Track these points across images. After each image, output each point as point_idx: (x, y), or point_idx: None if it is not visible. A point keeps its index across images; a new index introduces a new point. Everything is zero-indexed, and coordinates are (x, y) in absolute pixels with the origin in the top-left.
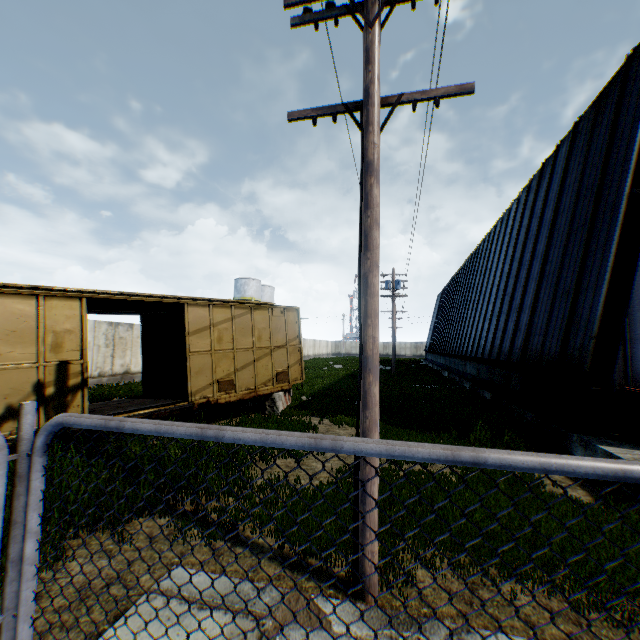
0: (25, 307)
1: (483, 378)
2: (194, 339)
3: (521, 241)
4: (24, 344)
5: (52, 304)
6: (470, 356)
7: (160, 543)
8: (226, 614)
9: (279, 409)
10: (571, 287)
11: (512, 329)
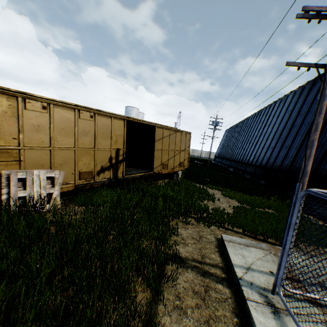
0: (107, 122)
1: (258, 174)
2: (157, 143)
3: (294, 114)
4: (106, 139)
5: (115, 121)
6: (252, 164)
7: (200, 227)
8: (257, 249)
9: (180, 178)
10: (325, 143)
11: (282, 155)
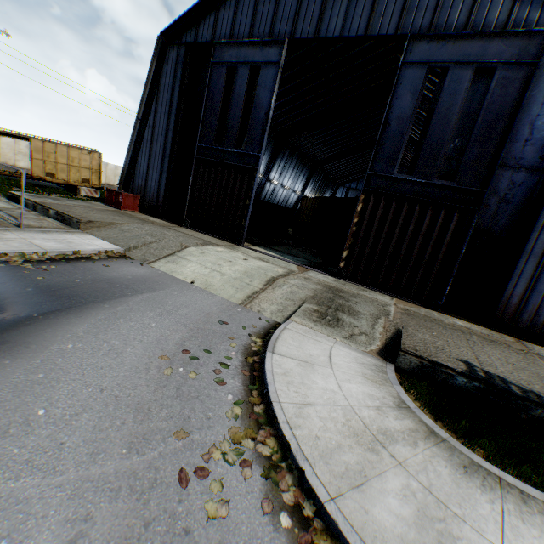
0: None
1: None
2: (36, 153)
3: None
4: None
5: None
6: None
7: None
8: None
9: (82, 193)
10: None
11: None
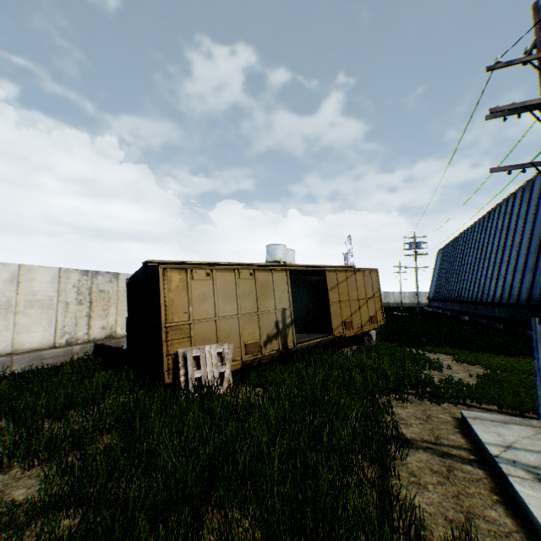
0: (267, 277)
1: (519, 320)
2: (331, 293)
3: None
4: (269, 299)
5: (276, 274)
6: (501, 302)
7: (424, 404)
8: (521, 426)
9: (375, 342)
10: None
11: None
